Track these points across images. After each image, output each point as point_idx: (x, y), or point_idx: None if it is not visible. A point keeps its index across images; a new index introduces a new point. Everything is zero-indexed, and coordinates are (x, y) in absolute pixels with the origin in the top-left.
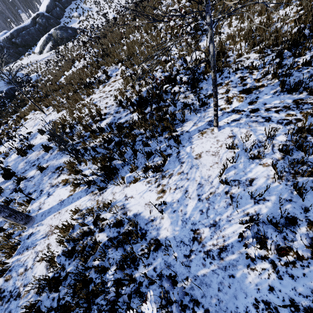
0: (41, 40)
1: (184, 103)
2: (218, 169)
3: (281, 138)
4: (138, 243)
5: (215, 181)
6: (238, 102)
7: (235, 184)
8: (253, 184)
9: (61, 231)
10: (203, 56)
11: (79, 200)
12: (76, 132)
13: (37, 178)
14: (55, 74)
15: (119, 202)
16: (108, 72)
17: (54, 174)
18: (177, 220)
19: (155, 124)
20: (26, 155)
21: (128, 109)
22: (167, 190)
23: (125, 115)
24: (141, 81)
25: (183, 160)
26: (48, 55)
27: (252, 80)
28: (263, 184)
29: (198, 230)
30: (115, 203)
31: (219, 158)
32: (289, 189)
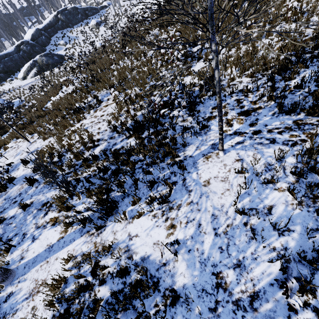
0: (25, 66)
1: (184, 127)
2: (231, 197)
3: (290, 160)
4: (150, 297)
5: (230, 210)
6: (239, 124)
7: (253, 213)
8: (272, 212)
9: (50, 289)
10: (195, 80)
11: (72, 243)
12: (66, 162)
13: (19, 218)
14: (40, 99)
15: (121, 243)
16: (99, 96)
17: (40, 212)
18: (194, 262)
19: (155, 150)
20: (5, 190)
21: (123, 134)
22: (177, 224)
23: (121, 141)
24: (135, 106)
25: (191, 188)
26: (32, 80)
27: (248, 102)
28: (283, 211)
29: (220, 273)
30: (117, 245)
31: (229, 184)
32: (312, 216)
